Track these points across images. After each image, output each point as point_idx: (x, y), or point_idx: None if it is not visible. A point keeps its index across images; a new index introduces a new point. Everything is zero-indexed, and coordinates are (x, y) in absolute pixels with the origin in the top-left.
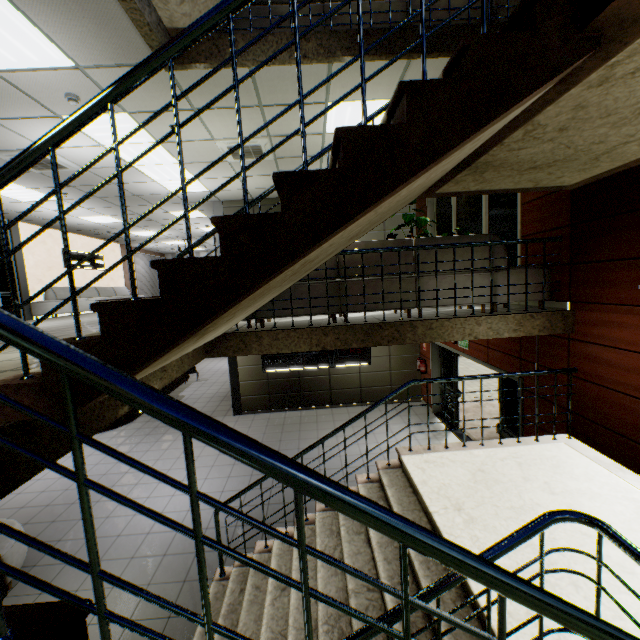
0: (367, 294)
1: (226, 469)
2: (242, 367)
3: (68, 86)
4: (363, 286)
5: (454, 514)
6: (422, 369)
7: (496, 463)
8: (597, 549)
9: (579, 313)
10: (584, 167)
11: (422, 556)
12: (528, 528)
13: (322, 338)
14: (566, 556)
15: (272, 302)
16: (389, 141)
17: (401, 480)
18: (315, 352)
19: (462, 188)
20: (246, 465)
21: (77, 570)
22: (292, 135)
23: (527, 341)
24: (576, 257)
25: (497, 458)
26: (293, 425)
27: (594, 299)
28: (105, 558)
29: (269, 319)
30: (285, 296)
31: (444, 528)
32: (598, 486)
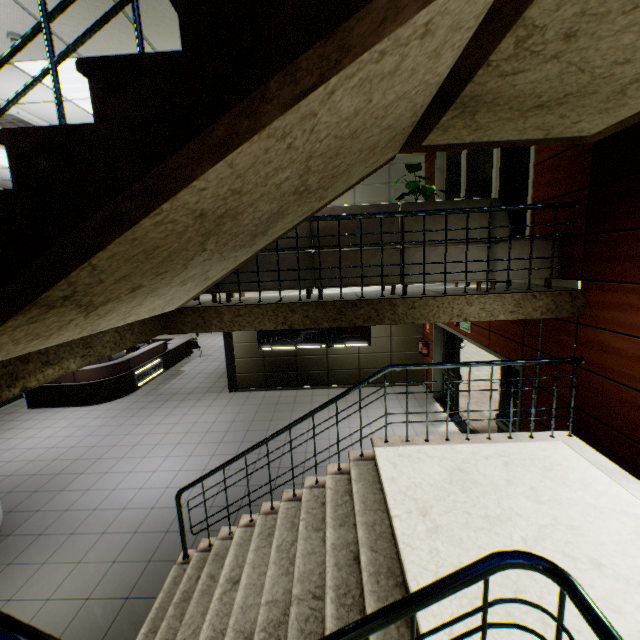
0: (343, 267)
1: (212, 447)
2: (237, 344)
3: (6, 22)
4: (339, 258)
5: (417, 520)
6: (424, 352)
7: (479, 461)
8: (558, 608)
9: (591, 293)
10: (607, 106)
11: (374, 567)
12: (467, 572)
13: (289, 315)
14: (540, 583)
15: (237, 274)
16: (250, 4)
17: (371, 474)
18: (312, 331)
19: (454, 138)
20: (232, 444)
21: (48, 542)
22: (118, 6)
23: (531, 325)
24: (593, 226)
25: (481, 456)
26: (286, 405)
27: (610, 277)
28: (77, 532)
29: (243, 294)
30: (252, 268)
31: (402, 537)
32: (594, 496)
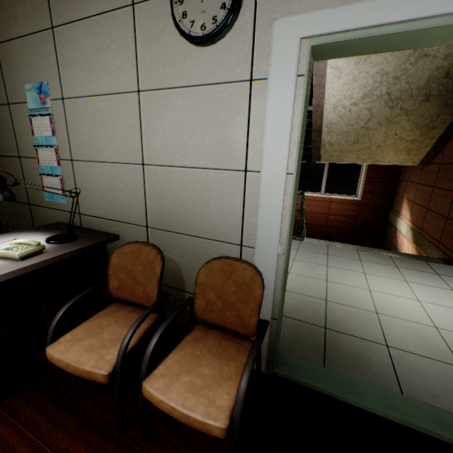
0: None
1: None
2: None
3: None
4: None
5: None
6: None
7: None
8: None
9: None
10: None
11: None
12: None
13: None
14: None
15: None
16: None
17: None
18: None
19: None
20: None
21: None
22: None
23: None
24: None
25: None
26: None
27: None
28: None
29: None
30: None
31: None
32: None
